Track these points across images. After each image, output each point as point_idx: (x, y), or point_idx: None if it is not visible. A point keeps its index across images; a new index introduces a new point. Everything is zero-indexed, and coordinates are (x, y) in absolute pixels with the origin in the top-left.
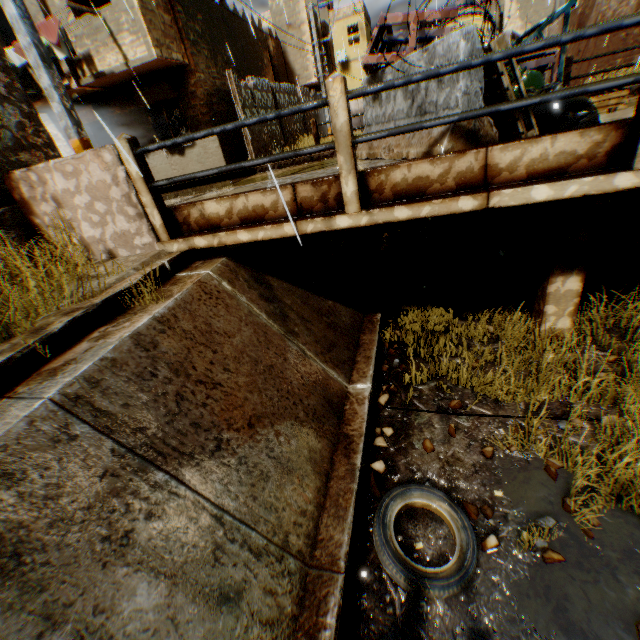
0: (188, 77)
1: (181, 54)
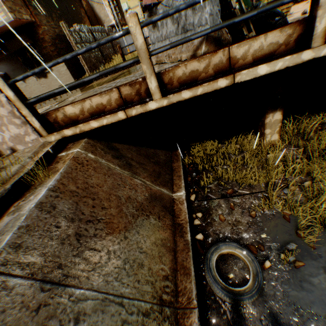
0: (37, 29)
1: (29, 15)
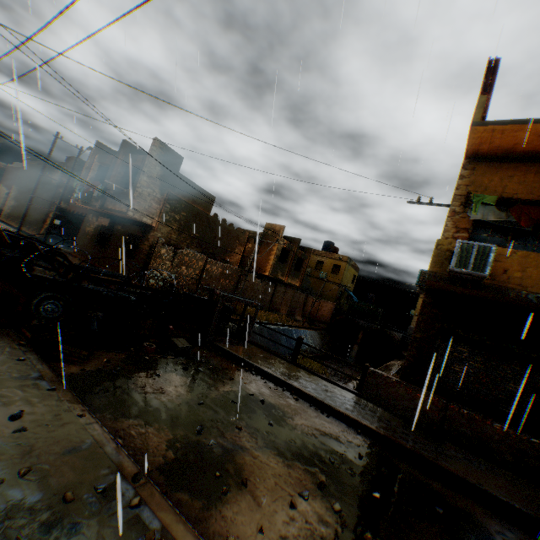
0: (152, 231)
1: (153, 220)
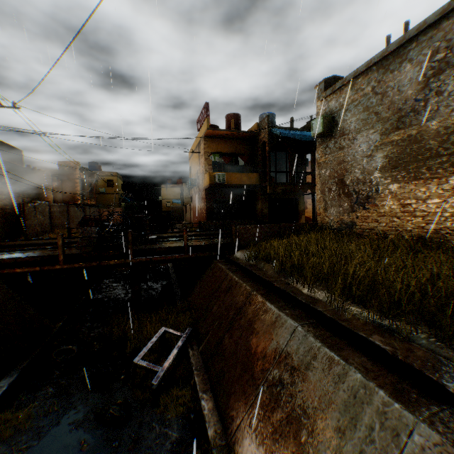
0: None
1: None
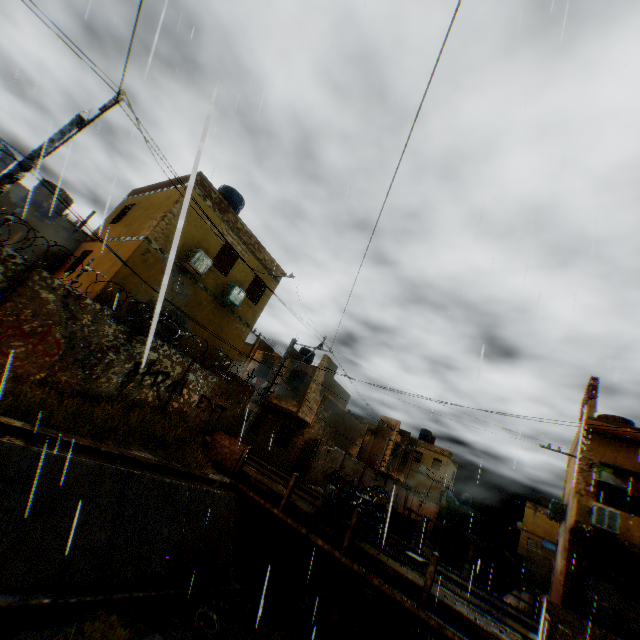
0: (307, 427)
1: (311, 418)
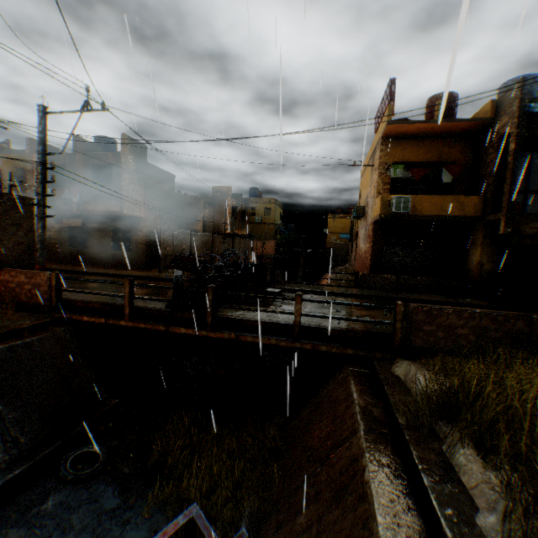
0: (141, 221)
1: (141, 212)
